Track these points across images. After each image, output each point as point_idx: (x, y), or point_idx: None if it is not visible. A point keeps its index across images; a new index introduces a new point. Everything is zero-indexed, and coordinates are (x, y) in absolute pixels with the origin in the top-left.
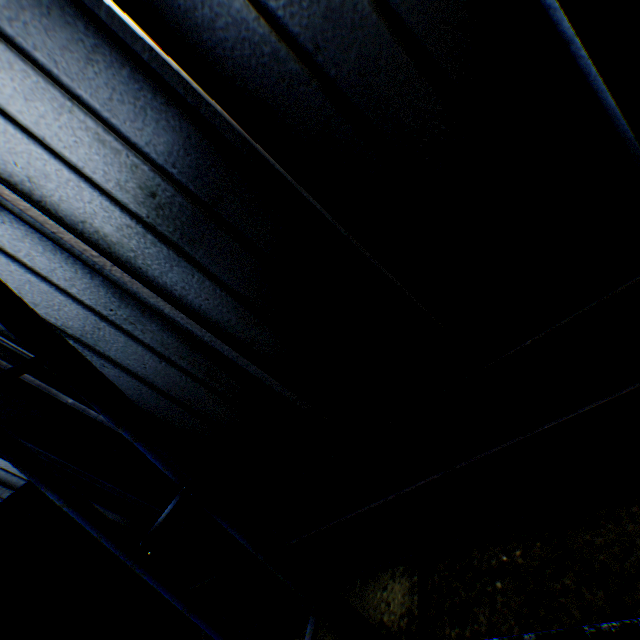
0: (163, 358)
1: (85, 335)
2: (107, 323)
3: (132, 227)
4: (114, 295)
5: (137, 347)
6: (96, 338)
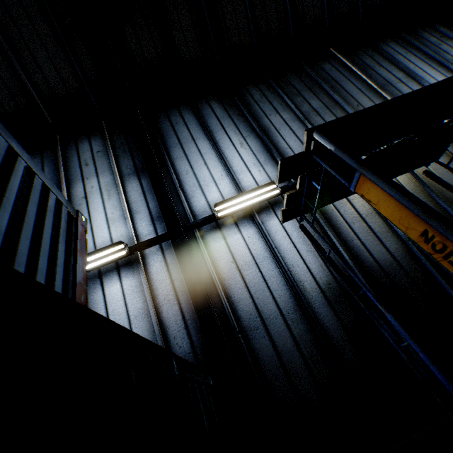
0: (296, 344)
1: (267, 318)
2: (282, 317)
3: (316, 289)
4: (293, 308)
5: (287, 333)
6: (271, 322)
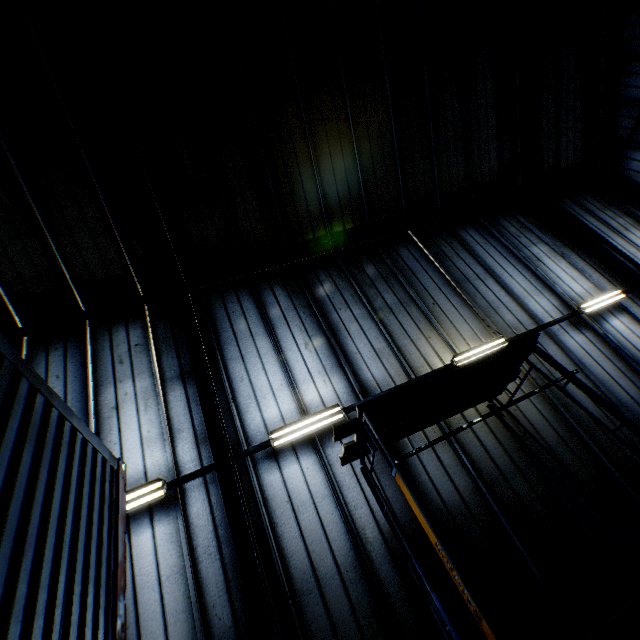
0: (354, 611)
1: (323, 578)
2: (339, 576)
3: (379, 538)
4: (353, 563)
5: (344, 597)
6: (327, 582)
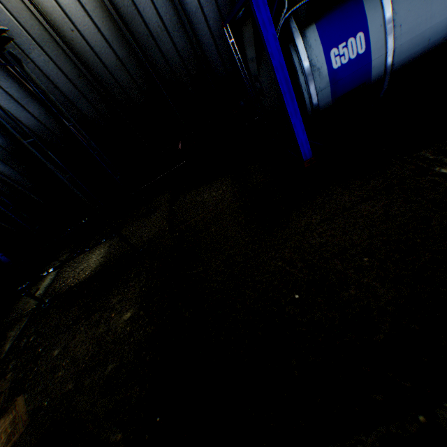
0: None
1: None
2: None
3: None
4: None
5: None
6: None
